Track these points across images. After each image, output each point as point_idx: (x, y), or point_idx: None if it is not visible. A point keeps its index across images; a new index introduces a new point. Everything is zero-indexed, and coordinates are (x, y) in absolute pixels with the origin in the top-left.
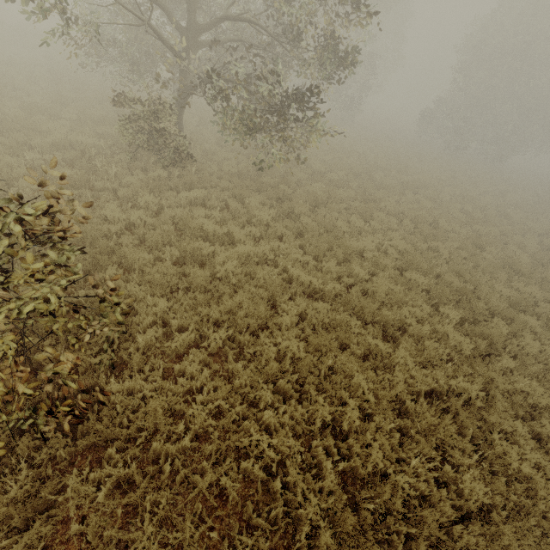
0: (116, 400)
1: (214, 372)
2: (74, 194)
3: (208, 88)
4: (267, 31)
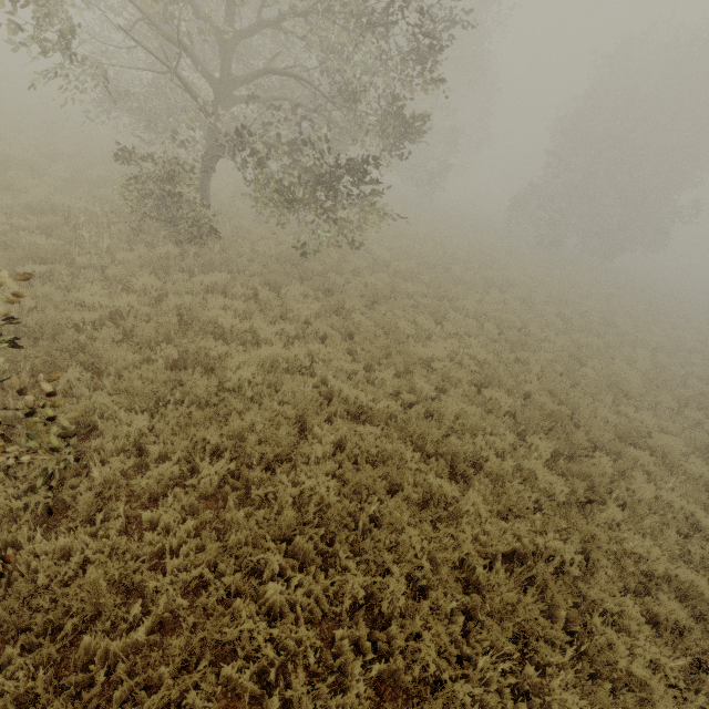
0: (40, 566)
1: (204, 523)
2: (42, 270)
3: (238, 149)
4: (318, 89)
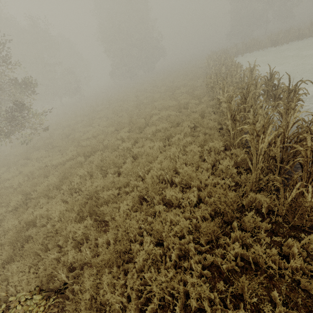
0: None
1: None
2: None
3: None
4: None
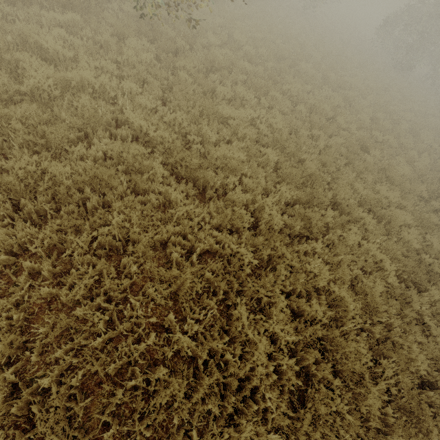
0: None
1: None
2: None
3: None
4: None
